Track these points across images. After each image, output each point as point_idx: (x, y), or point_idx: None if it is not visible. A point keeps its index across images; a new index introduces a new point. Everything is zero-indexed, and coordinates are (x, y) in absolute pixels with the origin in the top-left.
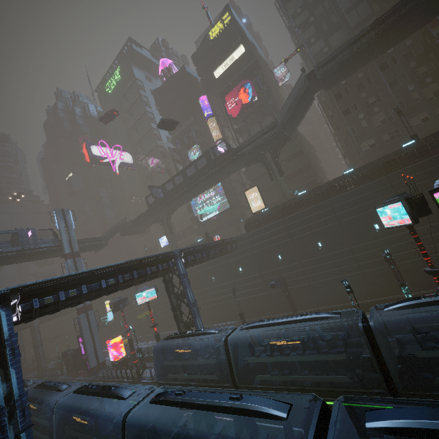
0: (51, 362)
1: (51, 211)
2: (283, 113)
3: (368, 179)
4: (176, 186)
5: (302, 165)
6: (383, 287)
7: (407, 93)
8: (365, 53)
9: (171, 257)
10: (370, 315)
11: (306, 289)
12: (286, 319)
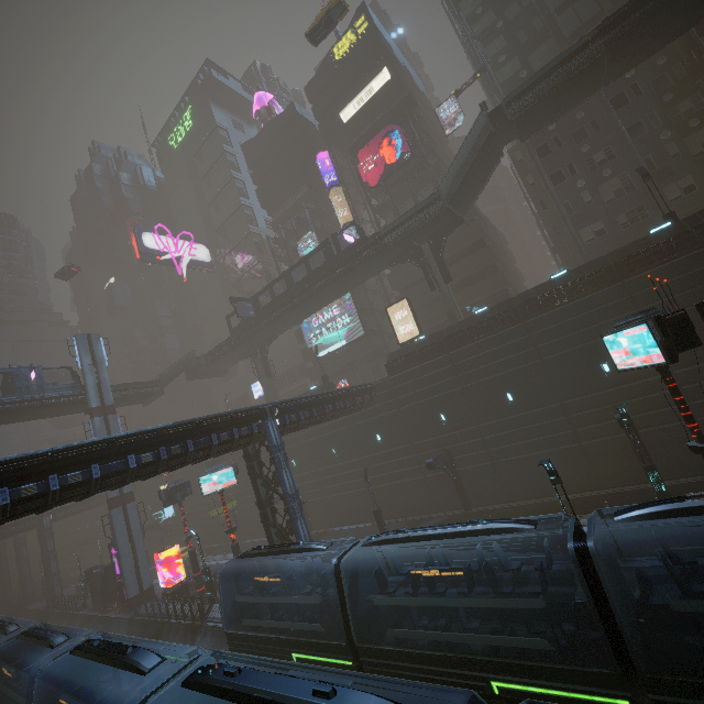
0: (71, 585)
1: (70, 338)
2: (451, 178)
3: (592, 287)
4: (276, 298)
5: (484, 265)
6: (617, 470)
7: (659, 145)
8: (588, 77)
9: (257, 416)
10: (589, 529)
11: (487, 471)
12: (441, 531)
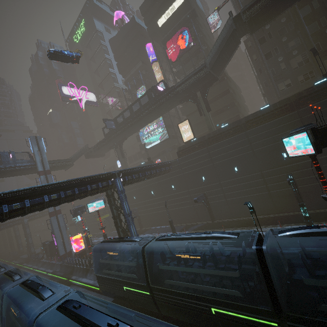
0: (39, 247)
1: (27, 138)
2: (212, 55)
3: (281, 114)
4: (125, 119)
5: (228, 103)
6: (286, 205)
7: (324, 36)
8: None
9: (111, 177)
10: (265, 239)
11: (223, 204)
12: (191, 236)
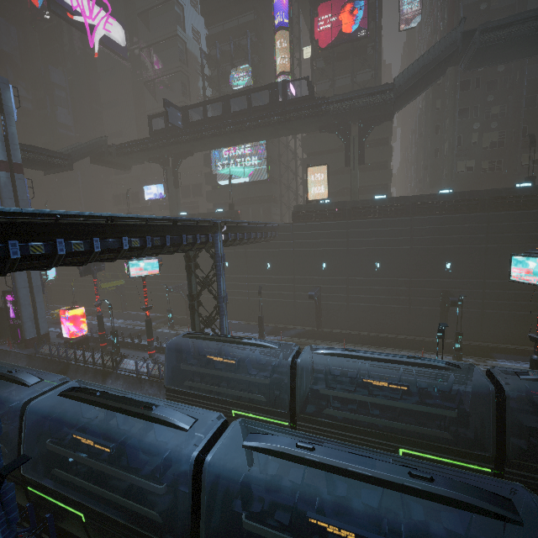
0: None
1: None
2: (406, 76)
3: (466, 209)
4: (208, 118)
5: (380, 160)
6: (423, 327)
7: (537, 121)
8: None
9: (213, 228)
10: (498, 378)
11: (342, 308)
12: (387, 357)
